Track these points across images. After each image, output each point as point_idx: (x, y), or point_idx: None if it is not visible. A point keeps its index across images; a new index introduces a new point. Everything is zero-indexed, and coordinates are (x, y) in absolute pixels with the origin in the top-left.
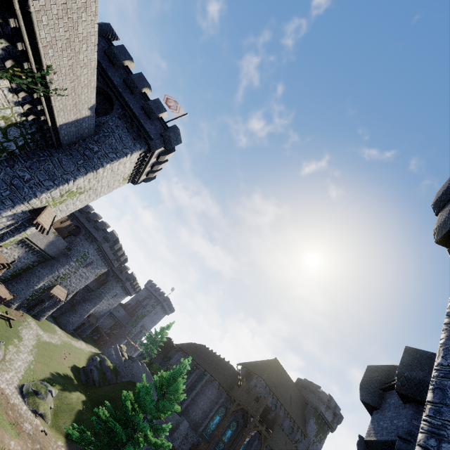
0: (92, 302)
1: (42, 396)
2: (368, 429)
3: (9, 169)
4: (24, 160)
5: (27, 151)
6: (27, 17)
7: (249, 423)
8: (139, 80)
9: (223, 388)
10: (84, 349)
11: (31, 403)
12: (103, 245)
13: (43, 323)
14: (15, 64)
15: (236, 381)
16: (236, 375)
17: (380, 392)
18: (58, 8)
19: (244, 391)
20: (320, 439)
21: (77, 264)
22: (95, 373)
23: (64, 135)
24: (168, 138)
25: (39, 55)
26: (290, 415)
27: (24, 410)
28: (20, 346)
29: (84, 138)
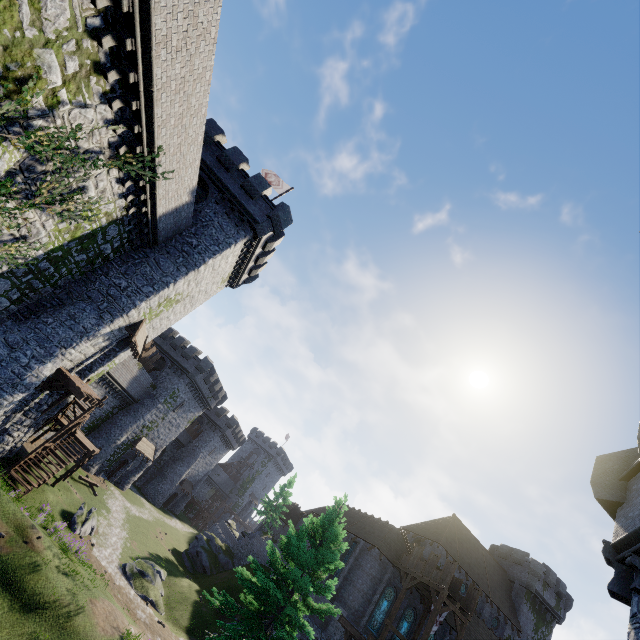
0: (185, 462)
1: (150, 578)
2: (614, 532)
3: (104, 278)
4: (119, 265)
5: (121, 254)
6: (148, 97)
7: (435, 601)
8: (235, 155)
9: (386, 558)
10: (180, 530)
11: (138, 586)
12: (195, 377)
13: (127, 493)
14: (127, 150)
15: (403, 548)
16: (401, 539)
17: (620, 484)
18: (177, 83)
19: (418, 558)
20: (543, 636)
21: (166, 407)
22: (203, 556)
23: (161, 229)
24: (277, 218)
25: (152, 137)
26: (489, 598)
27: (133, 595)
28: (110, 518)
29: (180, 232)
